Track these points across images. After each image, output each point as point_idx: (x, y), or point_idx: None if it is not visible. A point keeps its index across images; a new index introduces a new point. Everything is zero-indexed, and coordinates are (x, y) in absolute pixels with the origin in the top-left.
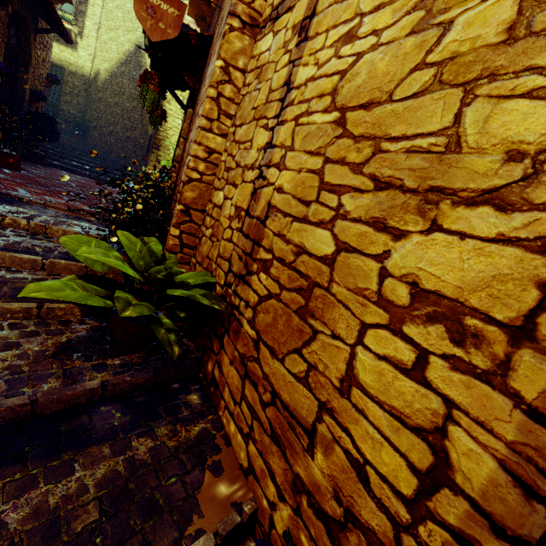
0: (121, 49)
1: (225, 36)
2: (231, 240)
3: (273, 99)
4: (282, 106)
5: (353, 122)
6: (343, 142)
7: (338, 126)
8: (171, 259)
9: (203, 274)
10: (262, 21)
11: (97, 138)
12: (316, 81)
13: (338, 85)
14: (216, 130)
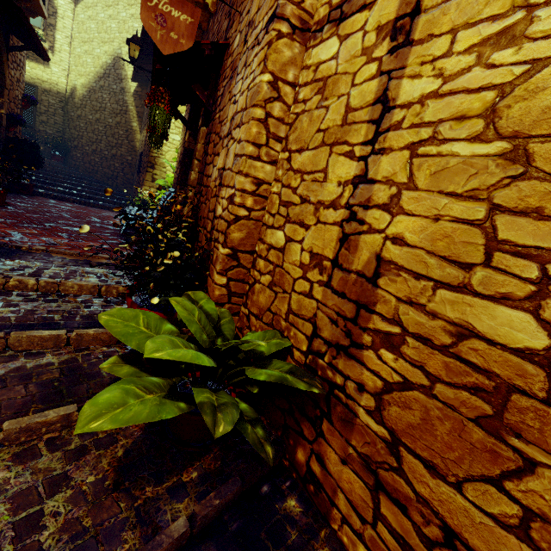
0: (98, 62)
1: (272, 44)
2: (311, 295)
3: (356, 120)
4: (378, 129)
5: (549, 158)
6: (530, 186)
7: (511, 162)
8: (226, 317)
9: (271, 334)
10: (314, 24)
11: (80, 158)
12: (445, 98)
13: (496, 104)
14: (264, 157)
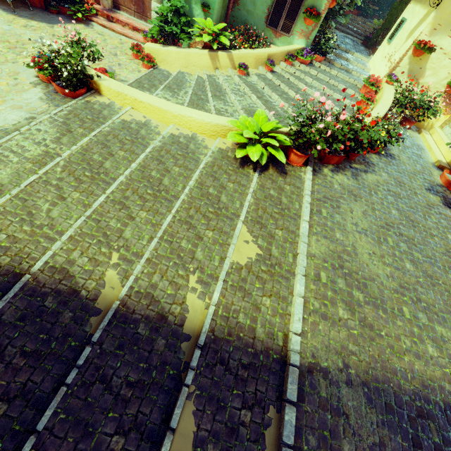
0: None
1: None
2: None
3: None
4: None
5: None
6: None
7: None
8: None
9: None
10: None
11: None
12: None
13: None
14: None
